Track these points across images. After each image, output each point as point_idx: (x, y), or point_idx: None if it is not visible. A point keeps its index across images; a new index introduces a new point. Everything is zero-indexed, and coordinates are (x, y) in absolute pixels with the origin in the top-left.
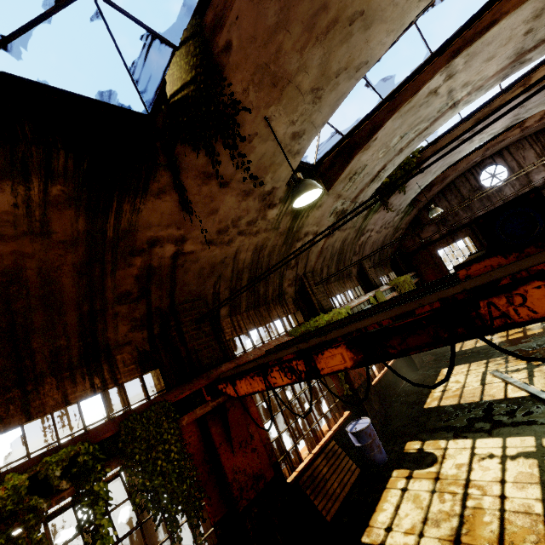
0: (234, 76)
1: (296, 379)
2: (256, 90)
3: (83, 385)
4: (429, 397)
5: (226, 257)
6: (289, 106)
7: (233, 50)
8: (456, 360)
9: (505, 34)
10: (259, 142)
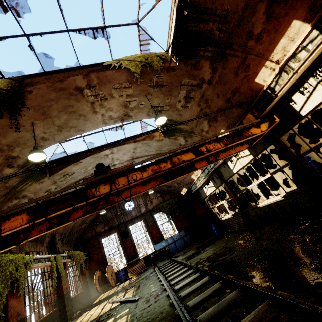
0: (27, 101)
1: None
2: (34, 111)
3: None
4: None
5: None
6: (46, 125)
7: (32, 94)
8: (94, 306)
9: (128, 149)
10: (23, 130)
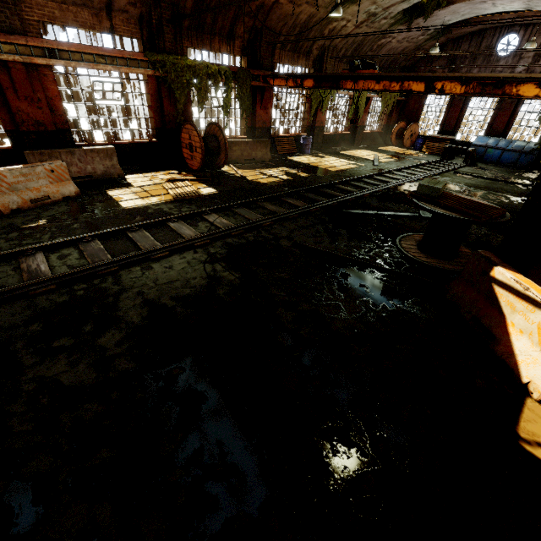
0: None
1: (296, 86)
2: None
3: (225, 47)
4: (344, 151)
5: (294, 13)
6: None
7: None
8: (372, 150)
9: None
10: None
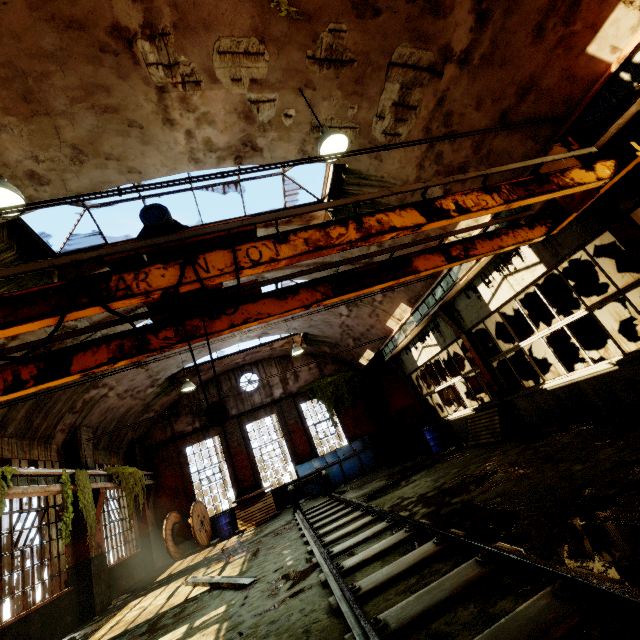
0: None
1: None
2: None
3: None
4: None
5: None
6: (39, 137)
7: None
8: (156, 586)
9: None
10: None
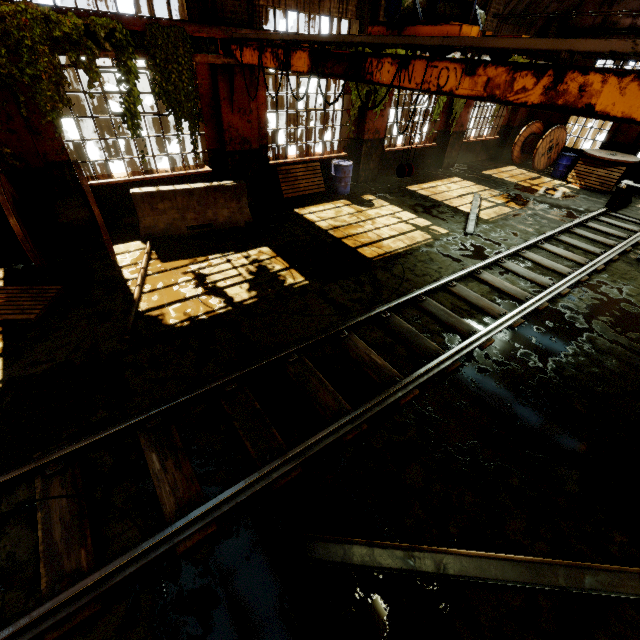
0: None
1: (278, 67)
2: None
3: None
4: (418, 185)
5: None
6: None
7: None
8: (474, 178)
9: None
10: None
